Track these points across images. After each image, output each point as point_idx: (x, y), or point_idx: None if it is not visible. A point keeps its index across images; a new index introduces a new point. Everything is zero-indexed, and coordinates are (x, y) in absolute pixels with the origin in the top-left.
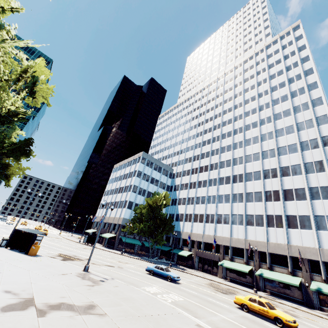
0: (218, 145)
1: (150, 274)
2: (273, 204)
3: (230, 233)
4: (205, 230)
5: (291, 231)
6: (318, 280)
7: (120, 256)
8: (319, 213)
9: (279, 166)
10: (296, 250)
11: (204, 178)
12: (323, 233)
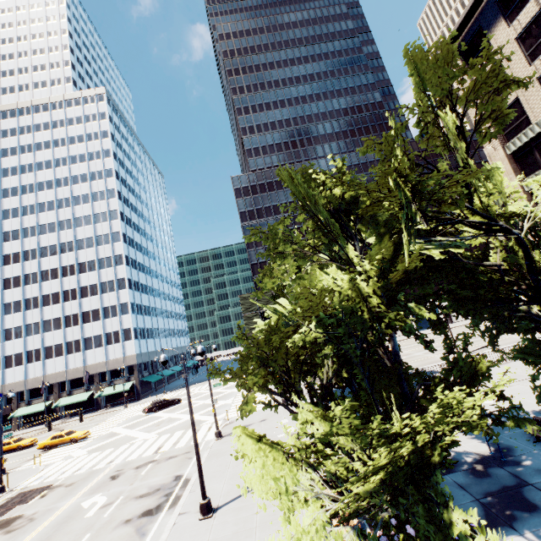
0: None
1: None
2: (73, 330)
3: (25, 375)
4: None
5: (88, 353)
6: (105, 386)
7: None
8: (108, 331)
9: (79, 286)
10: (91, 369)
11: None
12: (110, 347)
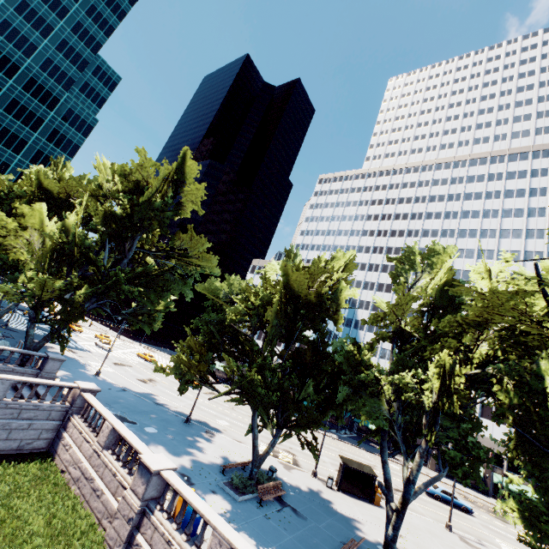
0: None
1: (435, 499)
2: None
3: None
4: None
5: None
6: None
7: (328, 439)
8: None
9: None
10: None
11: None
12: None
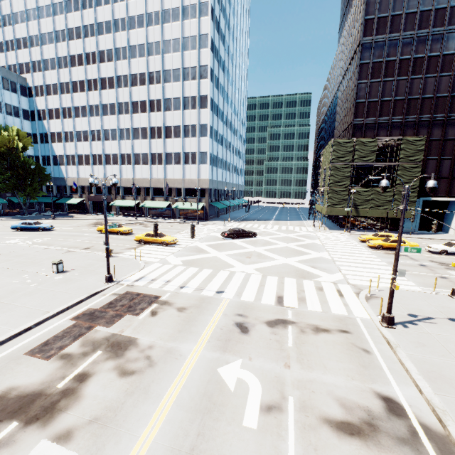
0: (94, 45)
1: (18, 231)
2: (156, 142)
3: (120, 174)
4: (94, 173)
5: (168, 168)
6: (180, 201)
7: None
8: (187, 151)
9: (163, 97)
10: (170, 183)
11: (82, 103)
12: (187, 167)
